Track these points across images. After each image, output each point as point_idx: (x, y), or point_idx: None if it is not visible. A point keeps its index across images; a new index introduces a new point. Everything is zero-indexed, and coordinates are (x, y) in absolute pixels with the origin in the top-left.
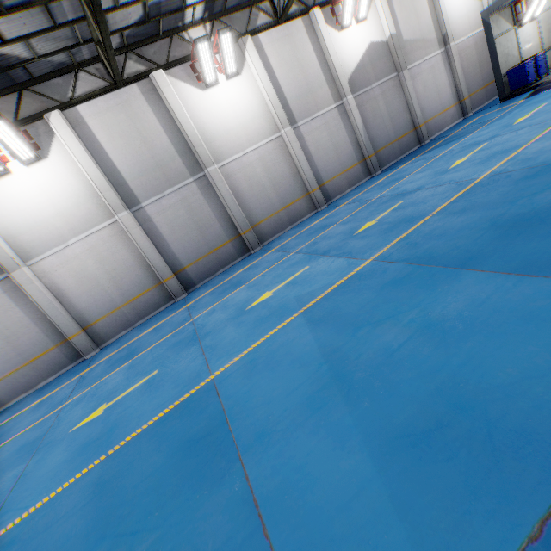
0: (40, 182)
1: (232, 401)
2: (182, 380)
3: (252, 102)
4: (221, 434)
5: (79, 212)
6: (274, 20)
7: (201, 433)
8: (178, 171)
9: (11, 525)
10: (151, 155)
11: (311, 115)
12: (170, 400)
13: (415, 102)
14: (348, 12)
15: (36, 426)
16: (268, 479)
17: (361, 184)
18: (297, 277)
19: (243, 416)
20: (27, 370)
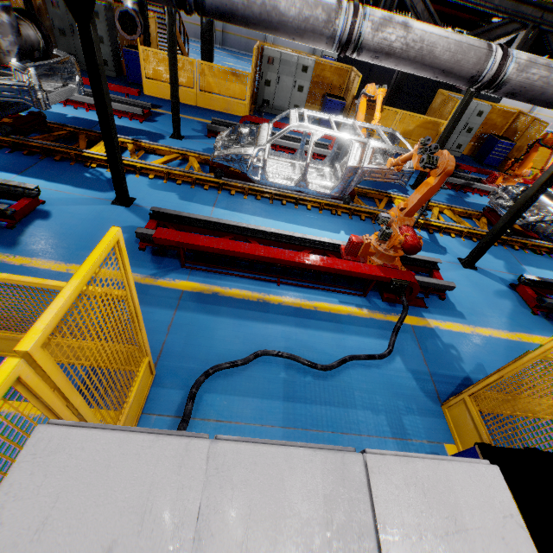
0: None
1: None
2: None
3: None
4: None
5: None
6: None
7: None
8: None
9: None
10: None
11: None
12: None
13: None
14: None
15: None
16: None
17: None
18: None
19: None
20: None
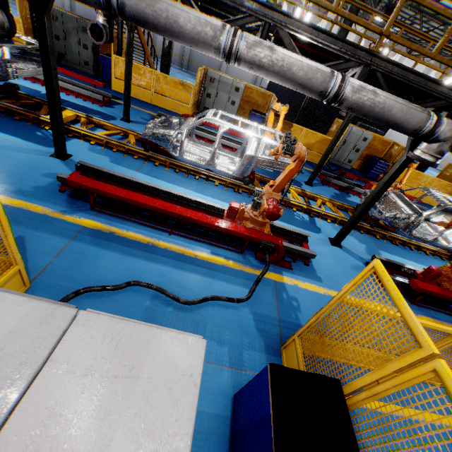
0: None
1: None
2: None
3: None
4: None
5: None
6: None
7: None
8: None
9: None
10: None
11: None
12: None
13: None
14: None
15: None
16: None
17: (173, 66)
18: None
19: None
20: None
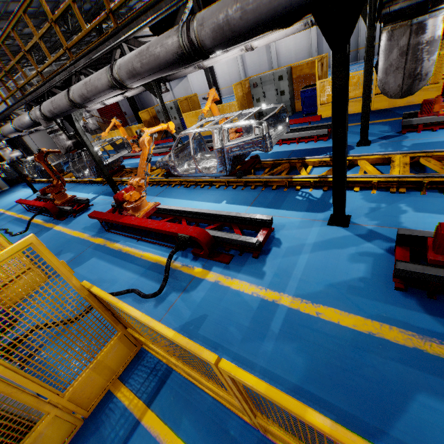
0: None
1: None
2: None
3: None
4: None
5: None
6: None
7: None
8: None
9: None
10: None
11: None
12: None
13: None
14: None
15: None
16: None
17: None
18: None
19: None
20: None
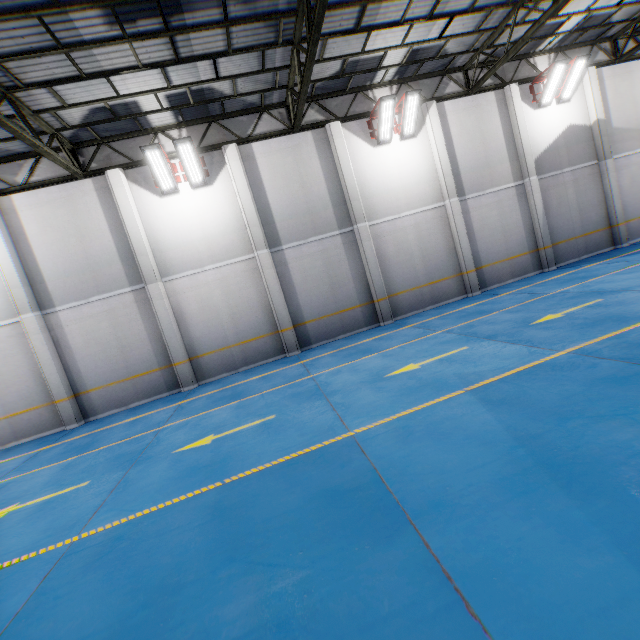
0: (199, 206)
1: (385, 462)
2: (309, 429)
3: (421, 166)
4: (377, 492)
5: (223, 241)
6: (464, 89)
7: (348, 486)
8: (327, 221)
9: (115, 523)
10: (306, 200)
11: (483, 190)
12: (297, 446)
13: (615, 197)
14: (550, 90)
15: (132, 440)
16: (460, 552)
17: (527, 277)
18: (453, 355)
19: (405, 479)
20: (127, 385)
